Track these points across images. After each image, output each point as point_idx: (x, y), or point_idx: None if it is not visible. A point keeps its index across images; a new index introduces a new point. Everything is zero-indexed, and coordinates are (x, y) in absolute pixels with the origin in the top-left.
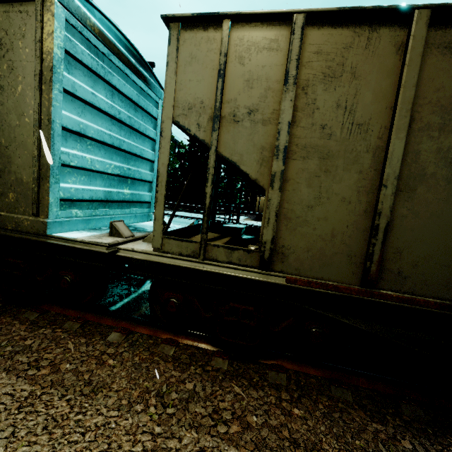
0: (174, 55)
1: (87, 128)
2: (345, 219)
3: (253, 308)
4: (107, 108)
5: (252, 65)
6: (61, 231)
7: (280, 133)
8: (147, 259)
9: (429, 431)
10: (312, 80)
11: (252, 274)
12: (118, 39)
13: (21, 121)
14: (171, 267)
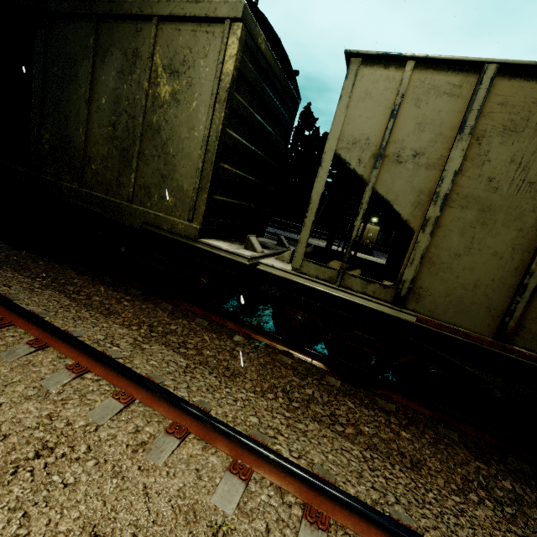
0: (348, 90)
1: (238, 143)
2: (492, 273)
3: (375, 340)
4: (255, 123)
5: (428, 108)
6: (205, 237)
7: (443, 181)
8: (285, 276)
9: (532, 483)
10: (489, 131)
11: (384, 307)
12: (276, 52)
13: (191, 134)
14: (304, 287)
